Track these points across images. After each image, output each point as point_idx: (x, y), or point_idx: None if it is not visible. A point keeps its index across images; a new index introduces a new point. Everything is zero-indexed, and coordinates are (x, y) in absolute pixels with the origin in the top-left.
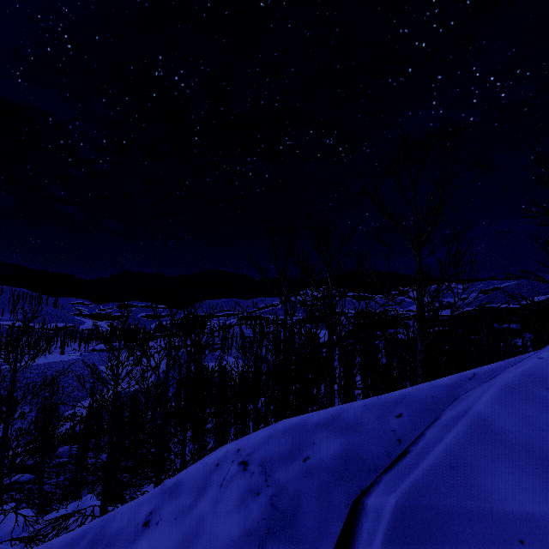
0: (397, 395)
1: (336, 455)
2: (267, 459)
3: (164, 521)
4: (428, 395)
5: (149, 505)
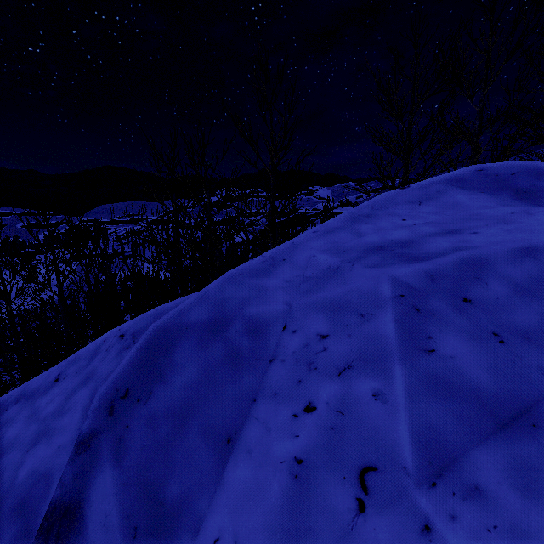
0: None
1: None
2: (137, 331)
3: (69, 376)
4: None
5: (57, 372)
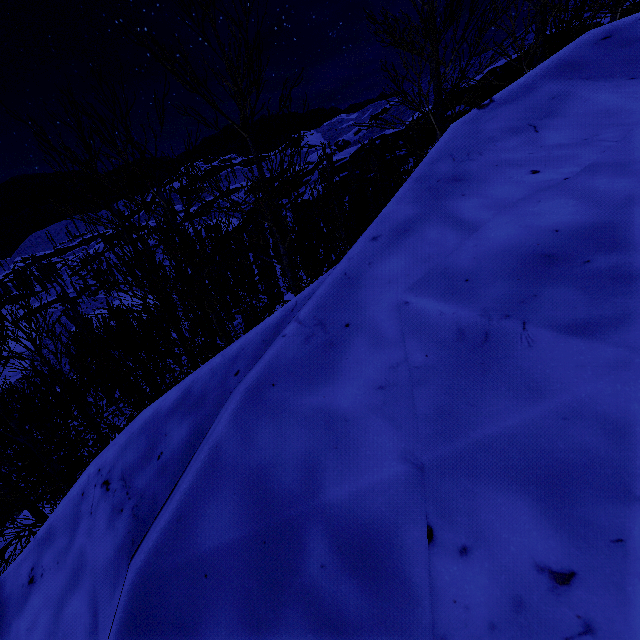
0: (238, 348)
1: (185, 441)
2: (126, 470)
3: (48, 571)
4: (261, 340)
5: (28, 563)
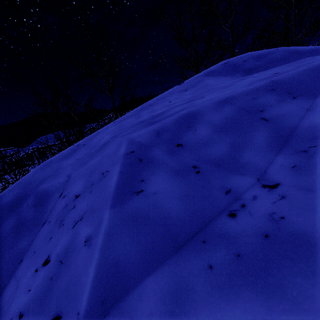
0: None
1: None
2: None
3: None
4: None
5: None
